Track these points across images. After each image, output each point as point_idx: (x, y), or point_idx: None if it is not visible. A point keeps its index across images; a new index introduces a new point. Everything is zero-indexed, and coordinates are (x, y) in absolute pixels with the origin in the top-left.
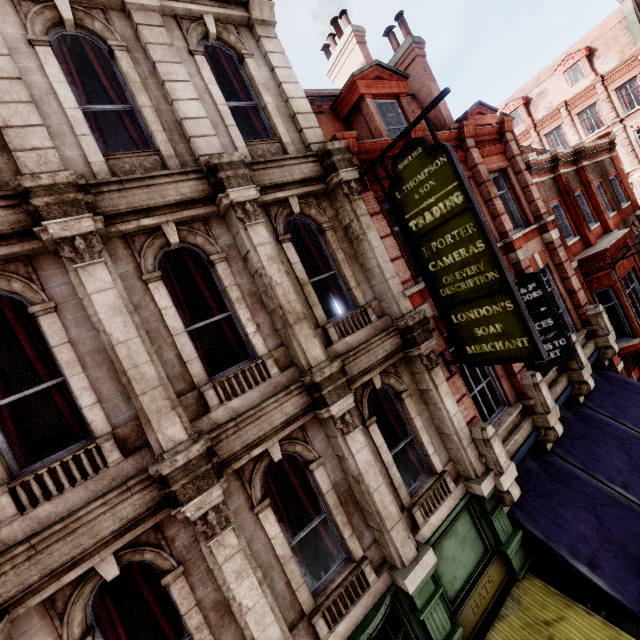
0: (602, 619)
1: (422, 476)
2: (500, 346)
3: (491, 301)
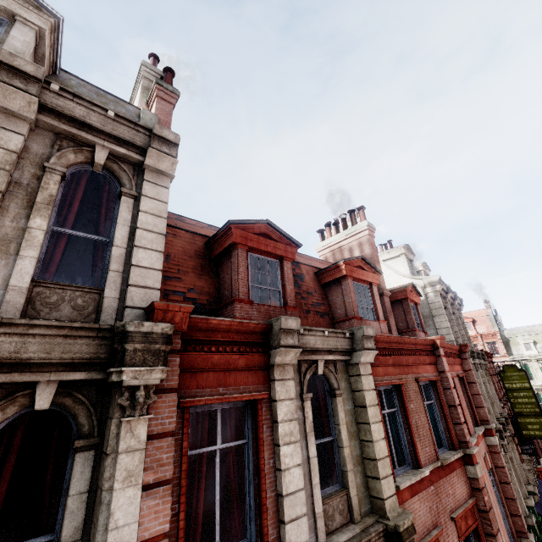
0: None
1: None
2: (537, 433)
3: (535, 417)
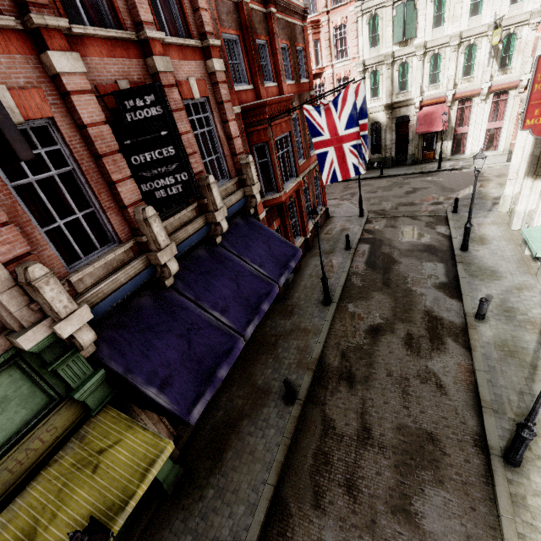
0: (153, 431)
1: None
2: None
3: None
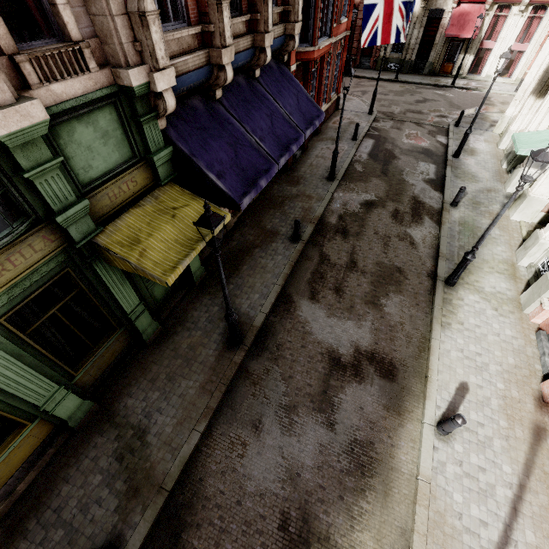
0: (214, 205)
1: (48, 39)
2: None
3: None
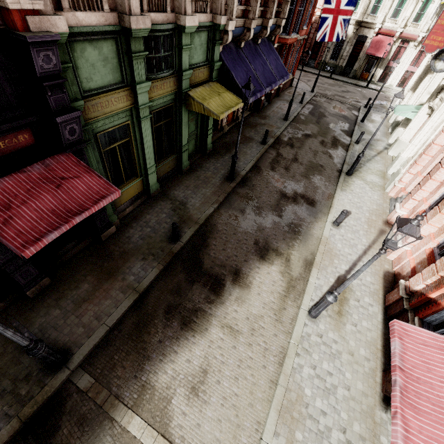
0: (237, 96)
1: None
2: None
3: None
